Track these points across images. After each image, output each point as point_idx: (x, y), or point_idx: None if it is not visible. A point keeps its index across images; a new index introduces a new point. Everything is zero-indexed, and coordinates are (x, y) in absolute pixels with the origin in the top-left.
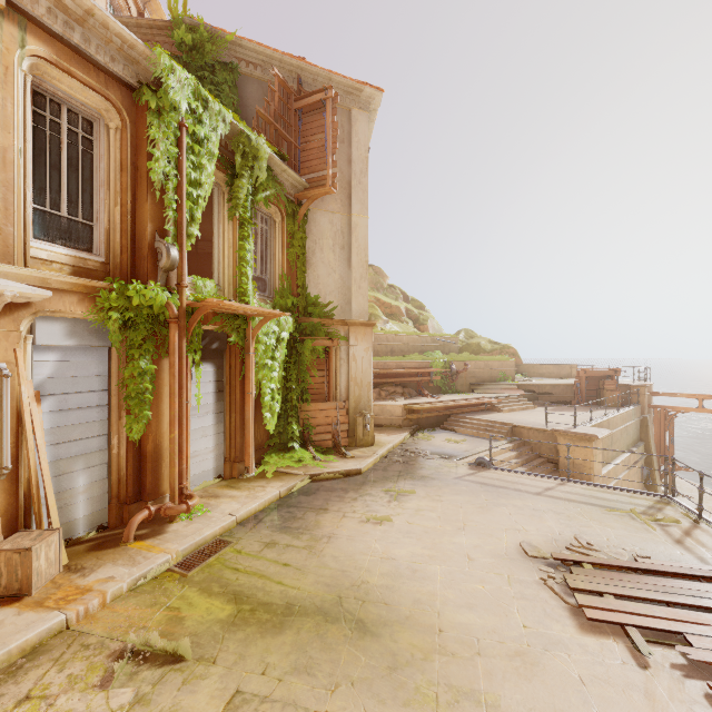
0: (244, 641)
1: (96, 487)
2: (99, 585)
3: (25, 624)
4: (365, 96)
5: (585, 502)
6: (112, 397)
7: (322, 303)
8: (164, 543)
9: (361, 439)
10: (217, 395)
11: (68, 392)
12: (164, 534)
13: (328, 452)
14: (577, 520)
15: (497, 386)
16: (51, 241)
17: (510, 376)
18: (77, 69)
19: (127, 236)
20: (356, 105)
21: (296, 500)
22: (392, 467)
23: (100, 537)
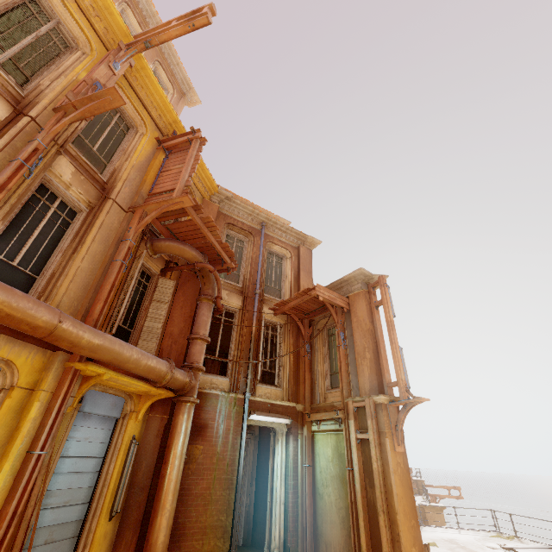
0: None
1: None
2: None
3: None
4: None
5: (479, 535)
6: None
7: None
8: None
9: None
10: None
11: None
12: None
13: None
14: (488, 540)
15: None
16: None
17: None
18: None
19: None
20: None
21: None
22: None
23: None
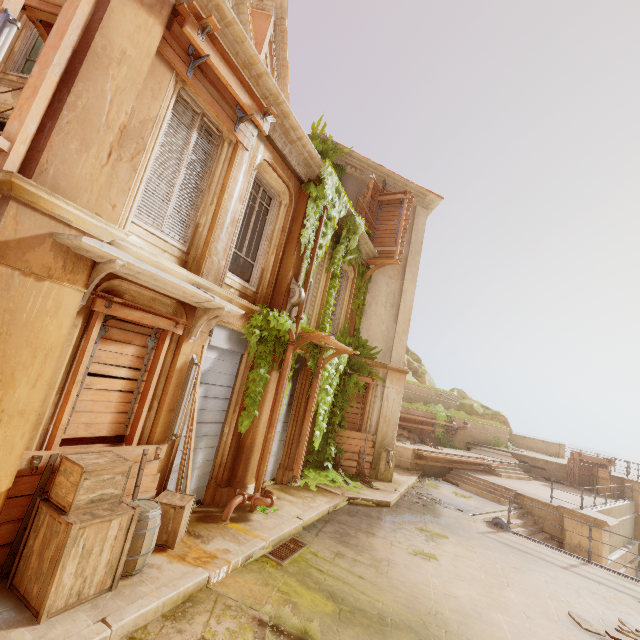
0: (357, 638)
1: (205, 466)
2: (221, 554)
3: (180, 573)
4: (428, 199)
5: (615, 588)
6: (234, 394)
7: (369, 346)
8: (254, 530)
9: (381, 473)
10: (288, 407)
11: (213, 383)
12: (250, 521)
13: (354, 478)
14: (615, 604)
15: (492, 450)
16: (231, 272)
17: (503, 443)
18: (279, 168)
19: (274, 276)
20: (420, 204)
21: (342, 518)
22: (414, 507)
23: (200, 511)
